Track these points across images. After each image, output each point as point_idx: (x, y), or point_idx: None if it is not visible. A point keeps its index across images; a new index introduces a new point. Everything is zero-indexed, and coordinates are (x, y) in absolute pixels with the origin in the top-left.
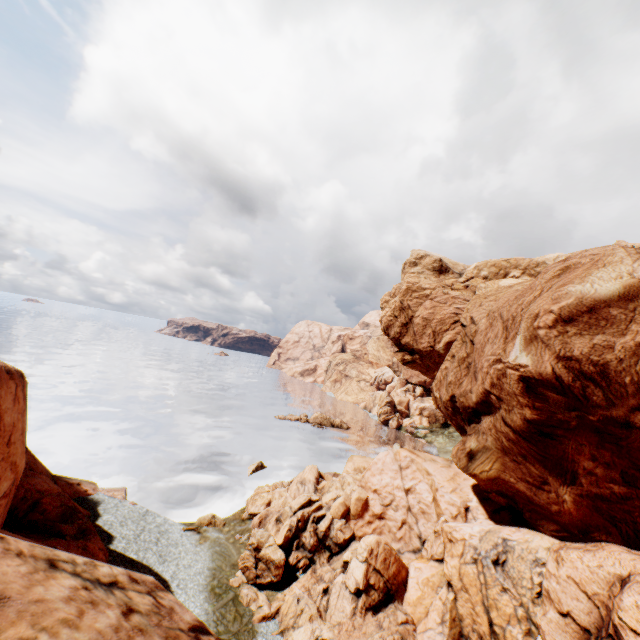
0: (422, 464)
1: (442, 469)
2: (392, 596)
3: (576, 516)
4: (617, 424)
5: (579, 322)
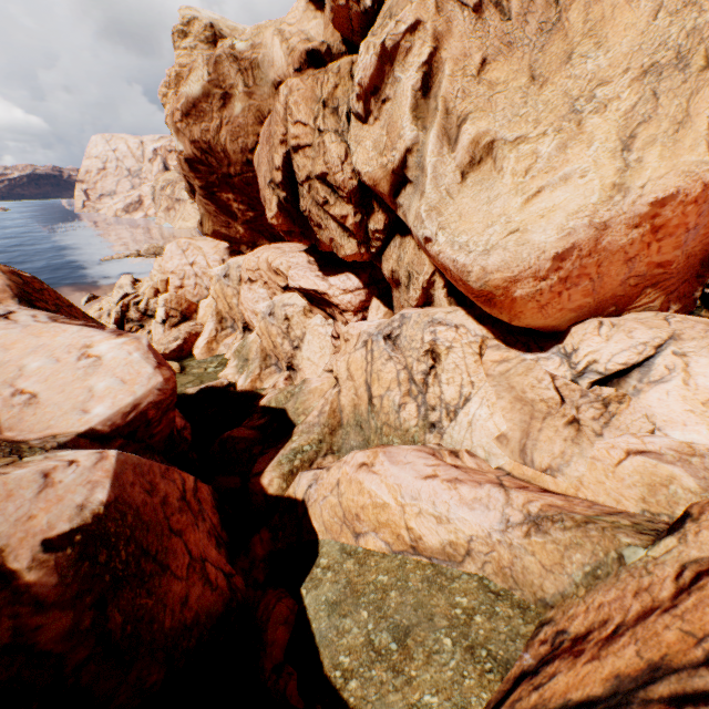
0: (196, 244)
1: (210, 243)
2: (189, 319)
3: (248, 237)
4: (228, 177)
5: (193, 116)
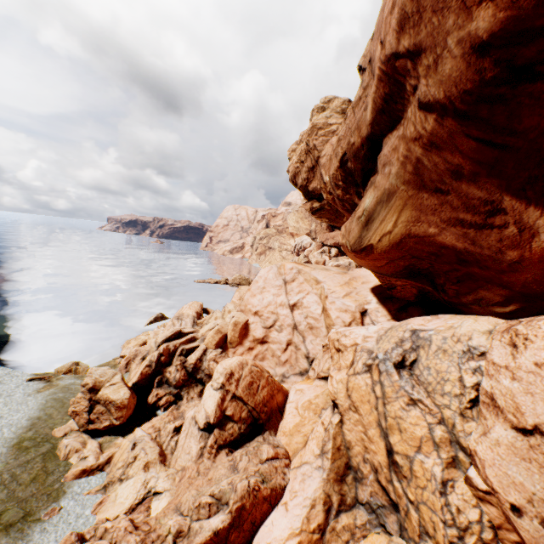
0: (311, 273)
1: (335, 275)
2: (262, 427)
3: None
4: None
5: None
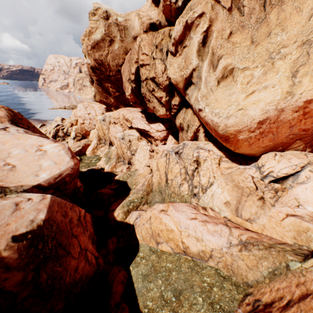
0: (91, 105)
1: (97, 105)
2: (85, 138)
3: (115, 104)
4: (109, 76)
5: (96, 48)
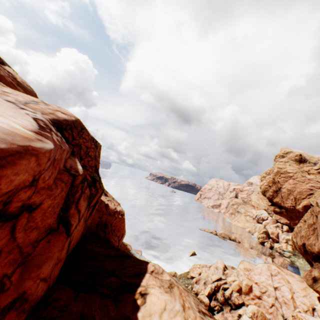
0: (284, 276)
1: (297, 282)
2: None
3: None
4: None
5: None
